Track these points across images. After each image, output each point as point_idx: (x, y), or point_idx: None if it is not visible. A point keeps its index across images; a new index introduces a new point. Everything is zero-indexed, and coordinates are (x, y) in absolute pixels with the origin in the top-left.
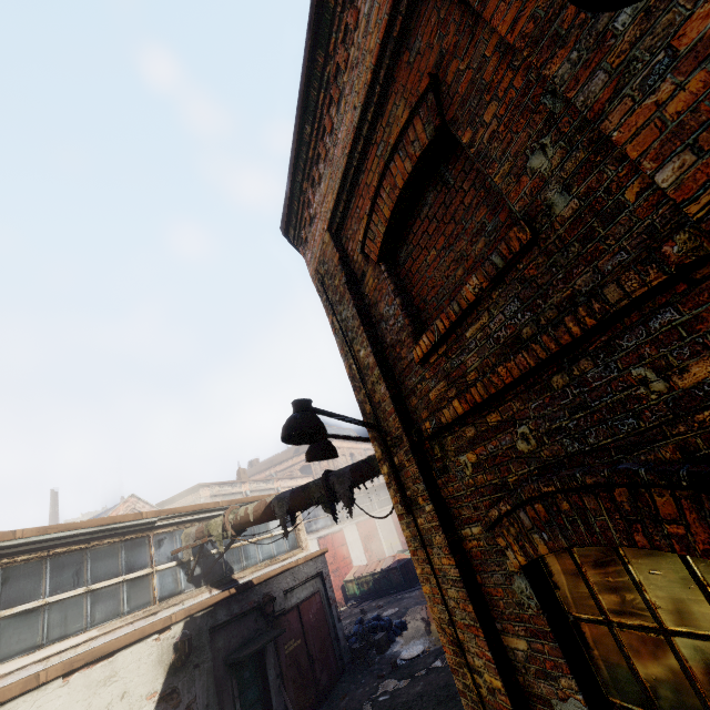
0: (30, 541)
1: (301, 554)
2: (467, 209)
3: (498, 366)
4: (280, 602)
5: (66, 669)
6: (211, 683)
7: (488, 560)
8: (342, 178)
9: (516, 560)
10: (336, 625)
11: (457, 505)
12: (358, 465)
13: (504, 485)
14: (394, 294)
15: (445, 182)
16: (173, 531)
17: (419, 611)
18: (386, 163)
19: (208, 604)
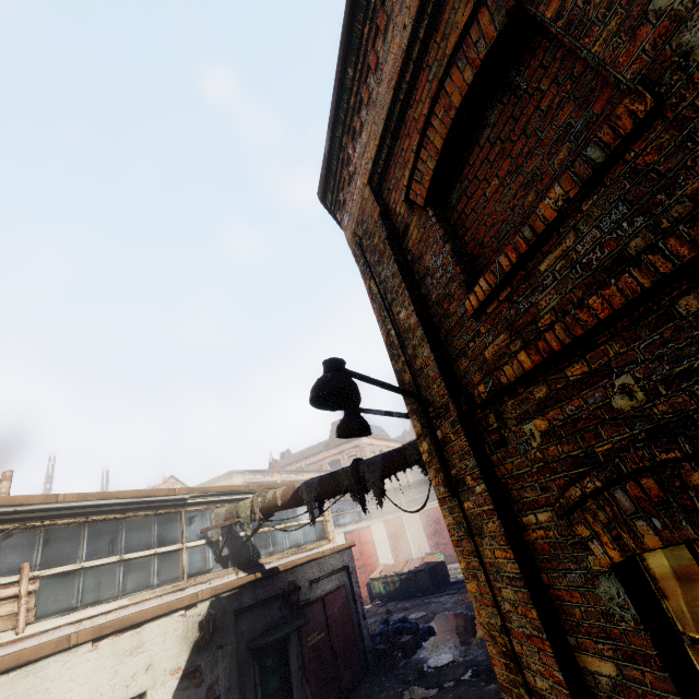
0: (71, 506)
1: (327, 545)
2: (545, 113)
3: (589, 297)
4: (305, 592)
5: (95, 634)
6: (233, 667)
7: (560, 555)
8: (386, 117)
9: (605, 556)
10: (361, 622)
11: (517, 485)
12: (390, 454)
13: (589, 457)
14: (443, 240)
15: (514, 90)
16: (204, 510)
17: (448, 618)
18: (440, 82)
19: (233, 585)
